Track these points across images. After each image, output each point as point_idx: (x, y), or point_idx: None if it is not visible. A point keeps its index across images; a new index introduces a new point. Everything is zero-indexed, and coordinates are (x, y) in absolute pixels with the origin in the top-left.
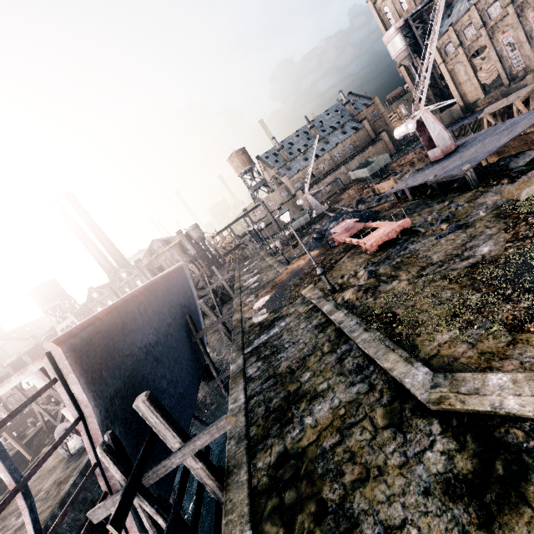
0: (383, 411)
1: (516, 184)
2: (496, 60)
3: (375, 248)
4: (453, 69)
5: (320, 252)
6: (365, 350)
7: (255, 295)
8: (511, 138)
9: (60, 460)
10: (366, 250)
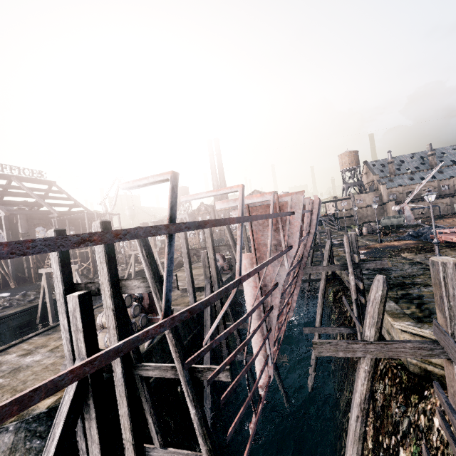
0: None
1: None
2: None
3: None
4: None
5: (418, 242)
6: None
7: None
8: None
9: (202, 273)
10: None
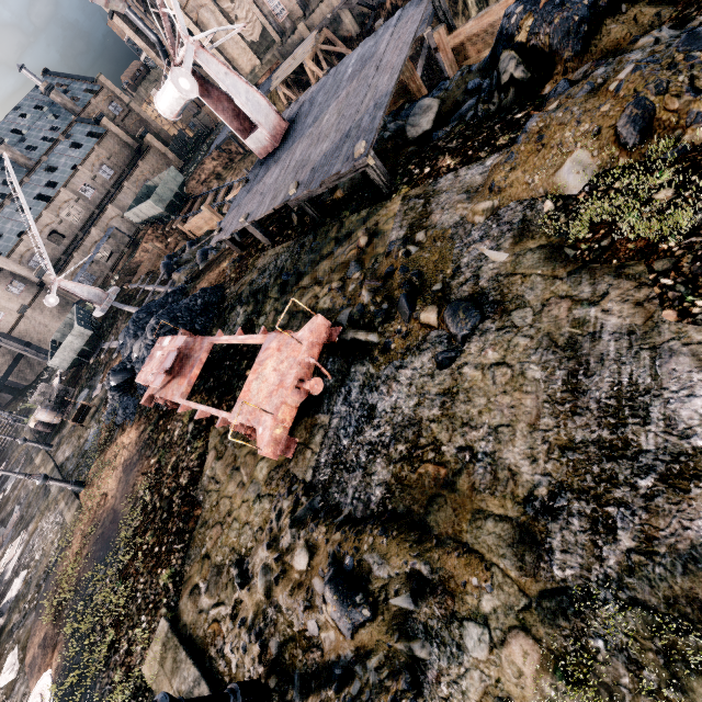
0: None
1: (518, 159)
2: (250, 2)
3: (285, 440)
4: (199, 19)
5: (142, 436)
6: None
7: (20, 654)
8: (398, 73)
9: None
10: None
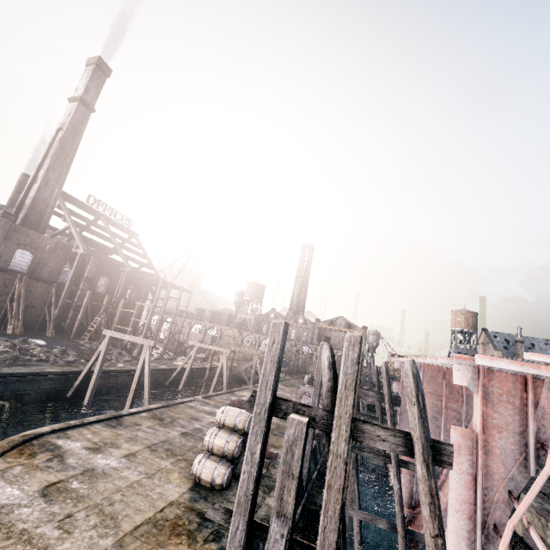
0: None
1: None
2: None
3: None
4: None
5: None
6: None
7: None
8: None
9: None
10: None
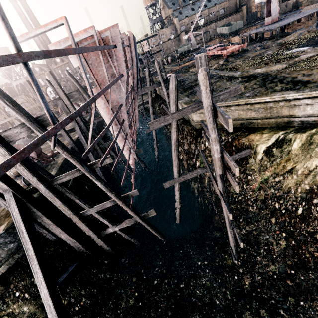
0: (226, 80)
1: (290, 35)
2: None
3: (229, 53)
4: None
5: None
6: (221, 74)
7: None
8: (300, 18)
9: None
10: (224, 56)
